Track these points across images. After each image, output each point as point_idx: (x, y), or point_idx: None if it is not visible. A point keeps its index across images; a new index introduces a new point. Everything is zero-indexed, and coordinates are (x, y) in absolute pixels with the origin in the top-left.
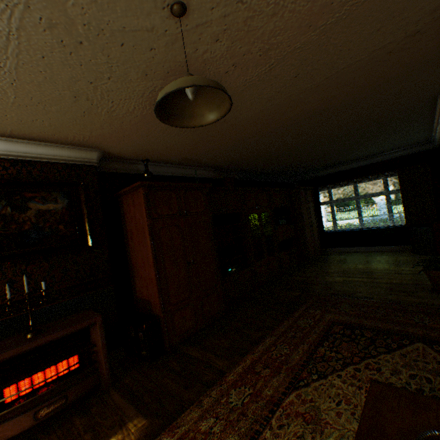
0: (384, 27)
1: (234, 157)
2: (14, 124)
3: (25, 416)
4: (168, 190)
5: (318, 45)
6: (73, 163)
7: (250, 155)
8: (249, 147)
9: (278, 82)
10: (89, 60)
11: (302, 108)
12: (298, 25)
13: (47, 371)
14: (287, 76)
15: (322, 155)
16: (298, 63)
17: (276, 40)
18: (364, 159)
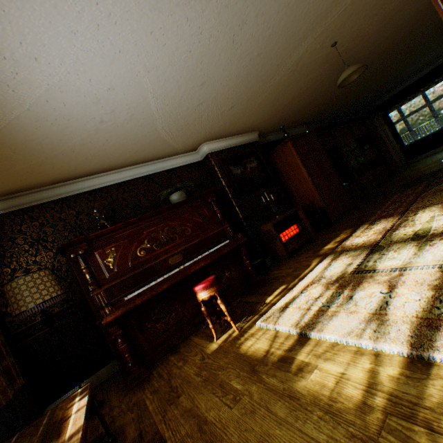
0: (420, 0)
1: (322, 109)
2: (240, 127)
3: (294, 243)
4: (300, 140)
5: (387, 24)
6: (250, 142)
7: (333, 102)
8: (335, 96)
9: (364, 49)
10: (291, 80)
11: (375, 55)
12: (378, 23)
13: (289, 231)
14: (369, 44)
15: (386, 80)
16: (376, 36)
17: (367, 33)
18: (425, 68)
